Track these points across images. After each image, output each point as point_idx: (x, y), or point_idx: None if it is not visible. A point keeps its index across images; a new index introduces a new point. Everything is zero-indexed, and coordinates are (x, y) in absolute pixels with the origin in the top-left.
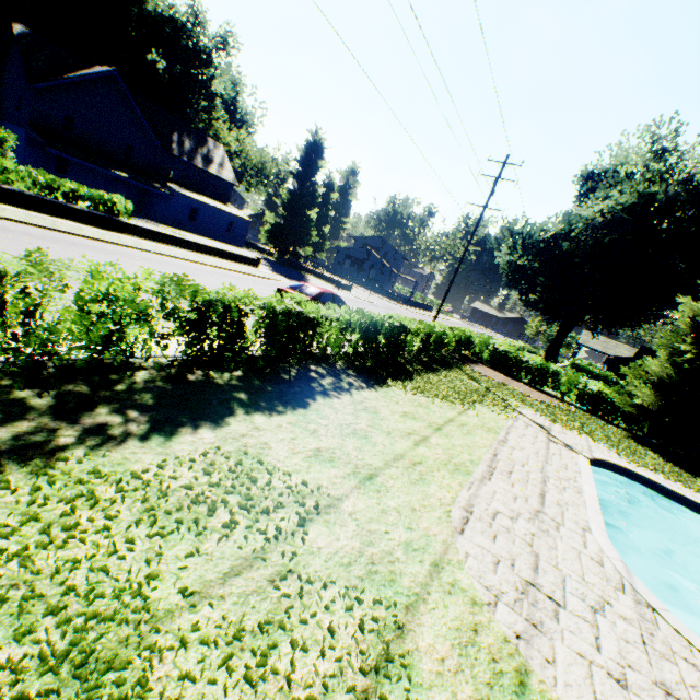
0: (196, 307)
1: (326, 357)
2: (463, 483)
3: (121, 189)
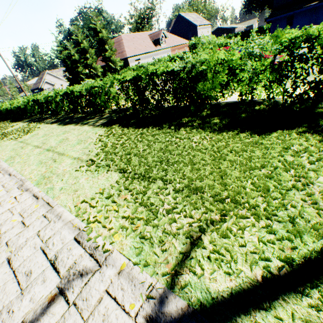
0: (61, 95)
1: (127, 110)
2: (3, 159)
3: (313, 15)
